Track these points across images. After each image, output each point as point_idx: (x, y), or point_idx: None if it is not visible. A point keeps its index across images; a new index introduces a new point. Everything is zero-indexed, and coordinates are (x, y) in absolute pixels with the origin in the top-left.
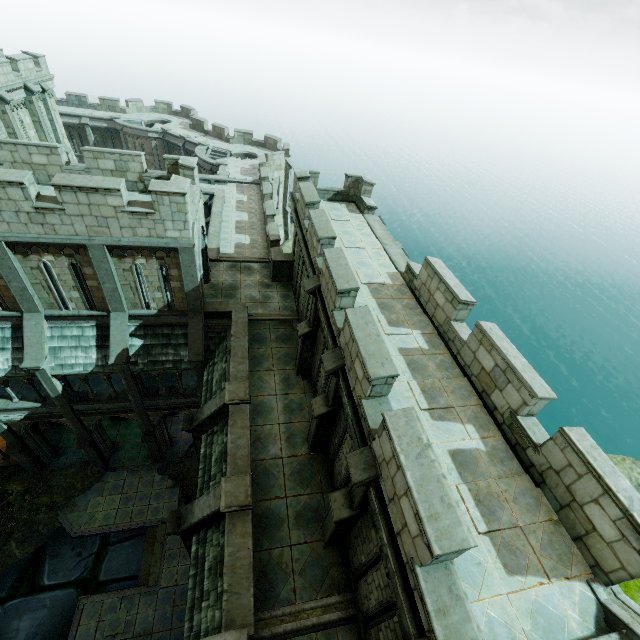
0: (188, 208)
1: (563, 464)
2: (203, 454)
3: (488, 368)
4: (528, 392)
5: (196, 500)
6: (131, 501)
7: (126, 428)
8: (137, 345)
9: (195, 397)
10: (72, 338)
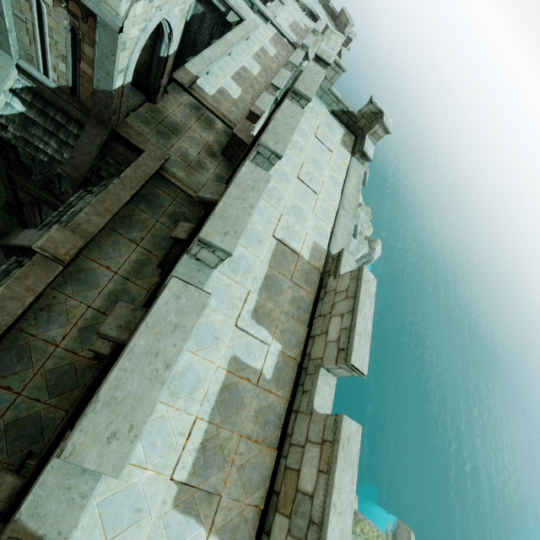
0: None
1: None
2: None
3: (302, 483)
4: None
5: None
6: None
7: None
8: (16, 109)
9: None
10: None
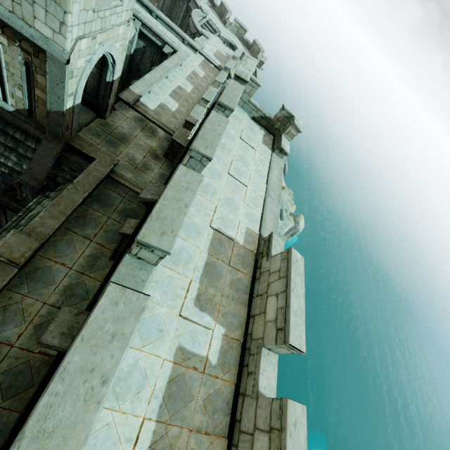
0: (71, 7)
1: None
2: None
3: None
4: None
5: None
6: None
7: None
8: None
9: None
10: None
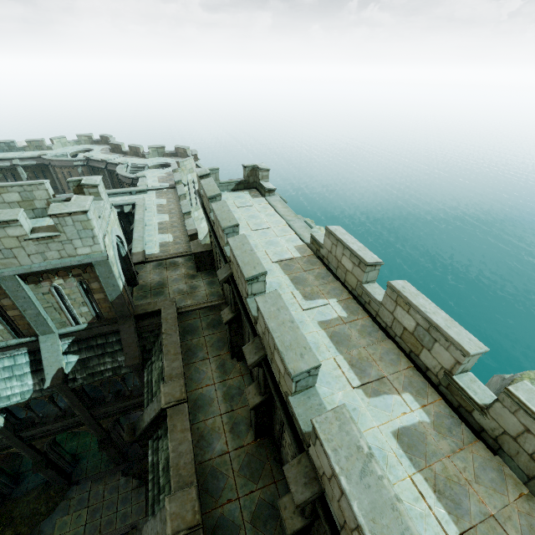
0: (93, 224)
1: (519, 429)
2: (151, 463)
3: (410, 328)
4: (459, 350)
5: (144, 526)
6: (98, 512)
7: (85, 436)
8: (73, 361)
9: (142, 396)
10: (4, 369)
